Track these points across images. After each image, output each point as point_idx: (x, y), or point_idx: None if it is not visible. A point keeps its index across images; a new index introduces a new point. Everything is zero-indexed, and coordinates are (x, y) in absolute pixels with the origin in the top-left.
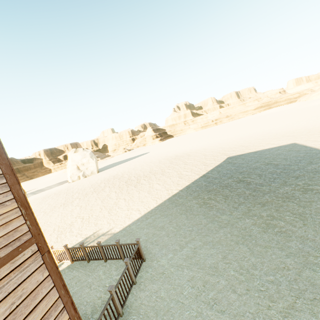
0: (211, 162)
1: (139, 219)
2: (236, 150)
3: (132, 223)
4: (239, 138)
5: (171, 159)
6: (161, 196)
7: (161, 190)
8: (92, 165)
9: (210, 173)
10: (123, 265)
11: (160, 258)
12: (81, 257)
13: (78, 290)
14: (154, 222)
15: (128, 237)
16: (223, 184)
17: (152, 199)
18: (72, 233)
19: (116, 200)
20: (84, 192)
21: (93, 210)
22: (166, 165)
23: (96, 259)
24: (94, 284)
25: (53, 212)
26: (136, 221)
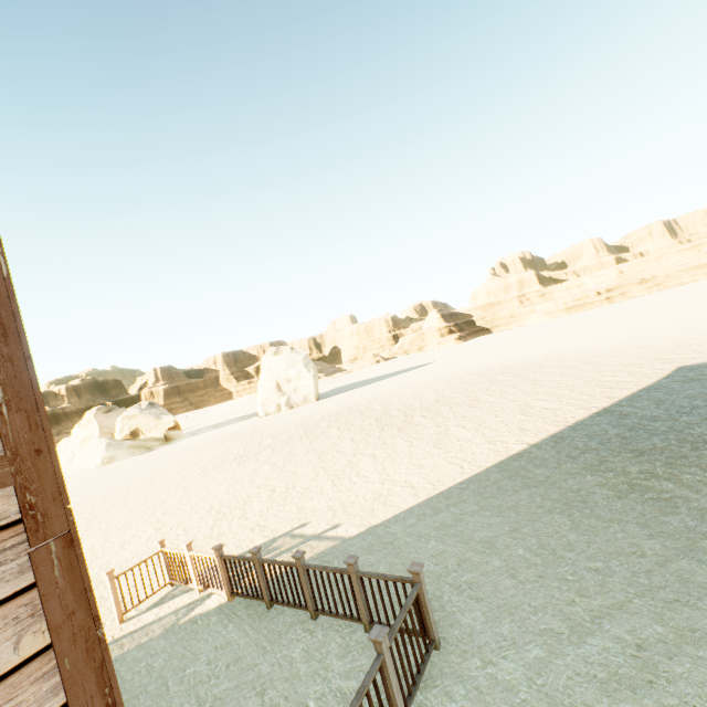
0: (622, 378)
1: (412, 510)
2: (703, 349)
3: (394, 517)
4: (700, 323)
5: (492, 374)
6: (473, 457)
7: (472, 441)
8: (307, 384)
9: (626, 405)
10: (364, 645)
11: (495, 654)
12: (254, 589)
13: (228, 693)
14: (459, 525)
15: (382, 557)
16: (690, 435)
17: (449, 461)
18: (245, 522)
19: (352, 457)
20: (284, 435)
21: (298, 474)
22: (479, 386)
23: (288, 604)
24: (275, 686)
25: (217, 471)
26: (404, 514)
